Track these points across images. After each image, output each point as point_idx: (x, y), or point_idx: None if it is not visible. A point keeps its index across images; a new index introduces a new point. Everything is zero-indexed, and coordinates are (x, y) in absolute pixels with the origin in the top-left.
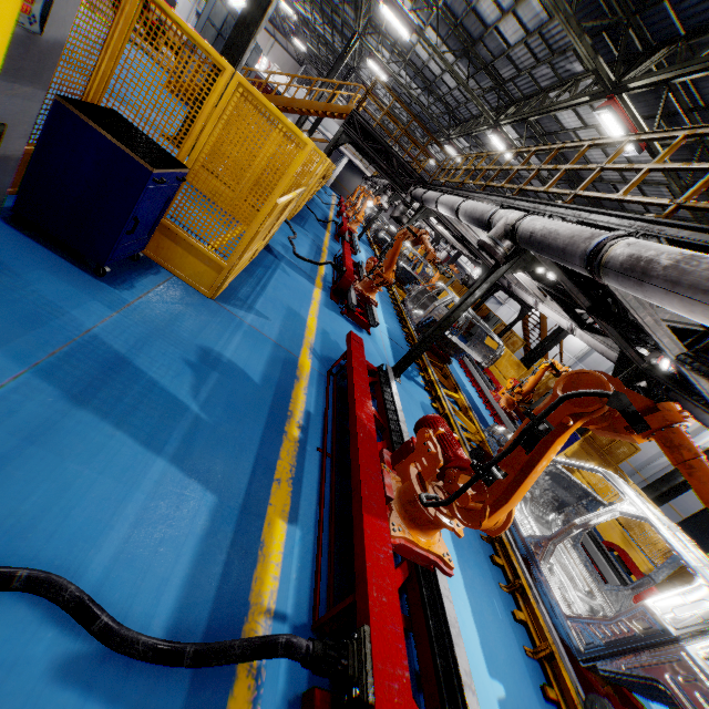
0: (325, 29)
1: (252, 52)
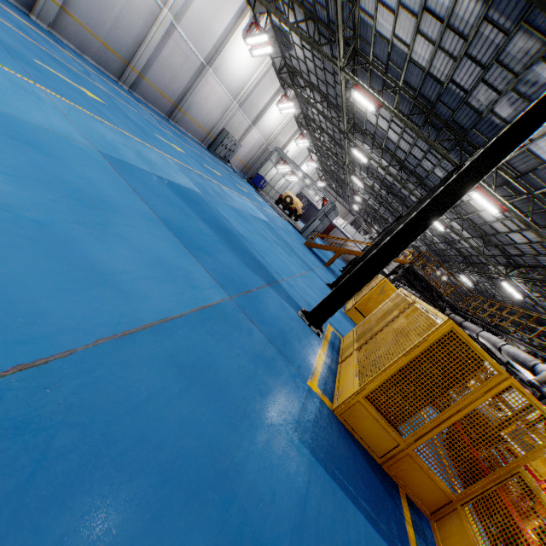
0: (374, 203)
1: (334, 216)
